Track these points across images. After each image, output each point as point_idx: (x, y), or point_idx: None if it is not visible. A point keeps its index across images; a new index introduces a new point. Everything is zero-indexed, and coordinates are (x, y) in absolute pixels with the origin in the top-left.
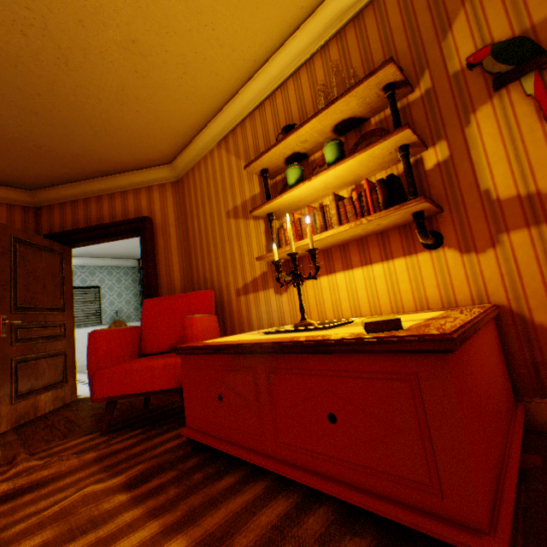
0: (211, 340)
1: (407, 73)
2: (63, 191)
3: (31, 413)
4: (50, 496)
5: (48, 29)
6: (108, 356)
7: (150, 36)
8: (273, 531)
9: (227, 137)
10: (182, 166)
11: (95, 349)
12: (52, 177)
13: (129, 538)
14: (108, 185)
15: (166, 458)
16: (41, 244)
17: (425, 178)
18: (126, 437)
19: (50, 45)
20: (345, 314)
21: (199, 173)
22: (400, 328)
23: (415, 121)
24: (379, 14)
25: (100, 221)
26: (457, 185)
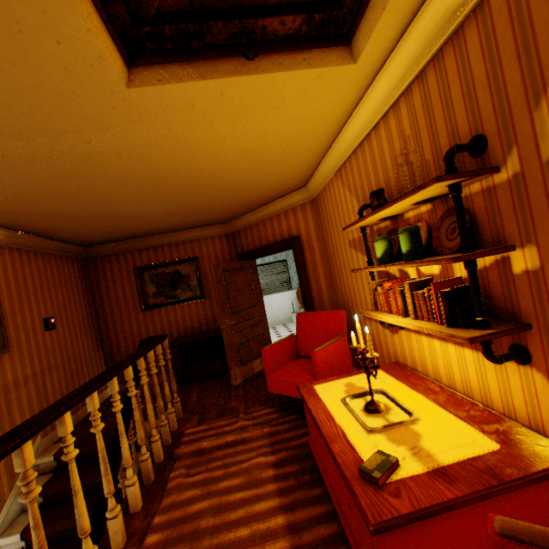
0: (319, 385)
1: (491, 144)
2: (243, 221)
3: (250, 372)
4: (247, 452)
5: (201, 169)
6: (273, 363)
7: (254, 144)
8: (321, 540)
9: (340, 169)
10: (313, 188)
11: (265, 360)
12: (234, 215)
13: (266, 502)
14: (267, 211)
15: (297, 452)
16: (237, 266)
17: (512, 281)
18: (286, 419)
19: (205, 173)
20: (442, 379)
21: (326, 197)
22: (378, 484)
23: (501, 210)
24: (458, 56)
25: (267, 240)
26: (548, 306)
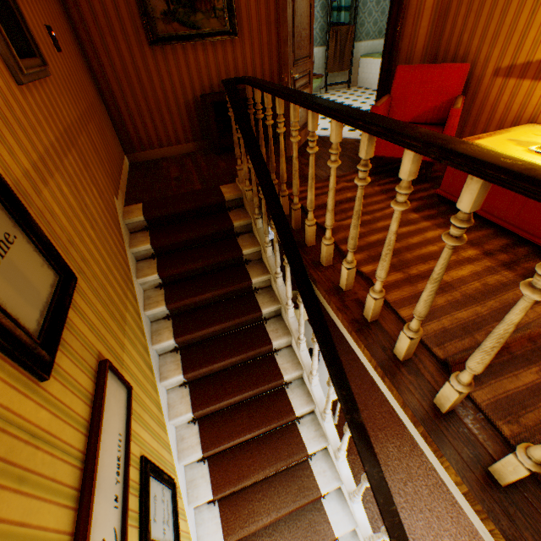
0: (479, 142)
1: None
2: None
3: (298, 145)
4: (374, 205)
5: None
6: None
7: None
8: (500, 248)
9: None
10: None
11: None
12: None
13: (432, 232)
14: None
15: (425, 203)
16: None
17: None
18: (386, 182)
19: None
20: None
21: None
22: None
23: None
24: None
25: None
26: None
